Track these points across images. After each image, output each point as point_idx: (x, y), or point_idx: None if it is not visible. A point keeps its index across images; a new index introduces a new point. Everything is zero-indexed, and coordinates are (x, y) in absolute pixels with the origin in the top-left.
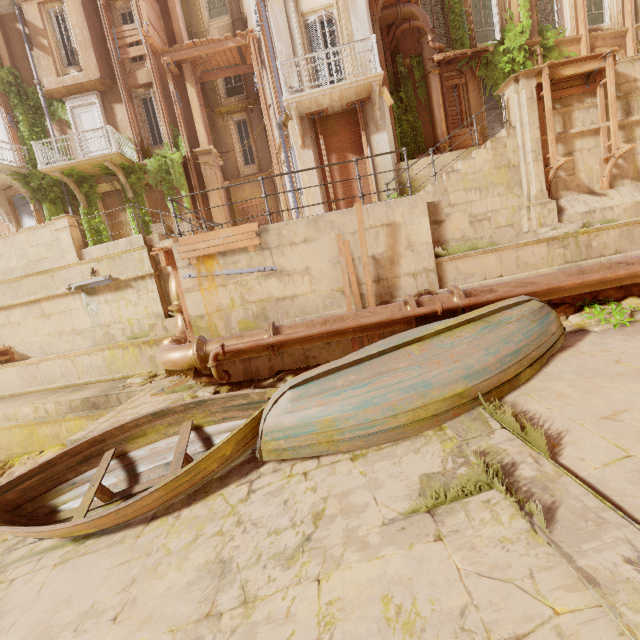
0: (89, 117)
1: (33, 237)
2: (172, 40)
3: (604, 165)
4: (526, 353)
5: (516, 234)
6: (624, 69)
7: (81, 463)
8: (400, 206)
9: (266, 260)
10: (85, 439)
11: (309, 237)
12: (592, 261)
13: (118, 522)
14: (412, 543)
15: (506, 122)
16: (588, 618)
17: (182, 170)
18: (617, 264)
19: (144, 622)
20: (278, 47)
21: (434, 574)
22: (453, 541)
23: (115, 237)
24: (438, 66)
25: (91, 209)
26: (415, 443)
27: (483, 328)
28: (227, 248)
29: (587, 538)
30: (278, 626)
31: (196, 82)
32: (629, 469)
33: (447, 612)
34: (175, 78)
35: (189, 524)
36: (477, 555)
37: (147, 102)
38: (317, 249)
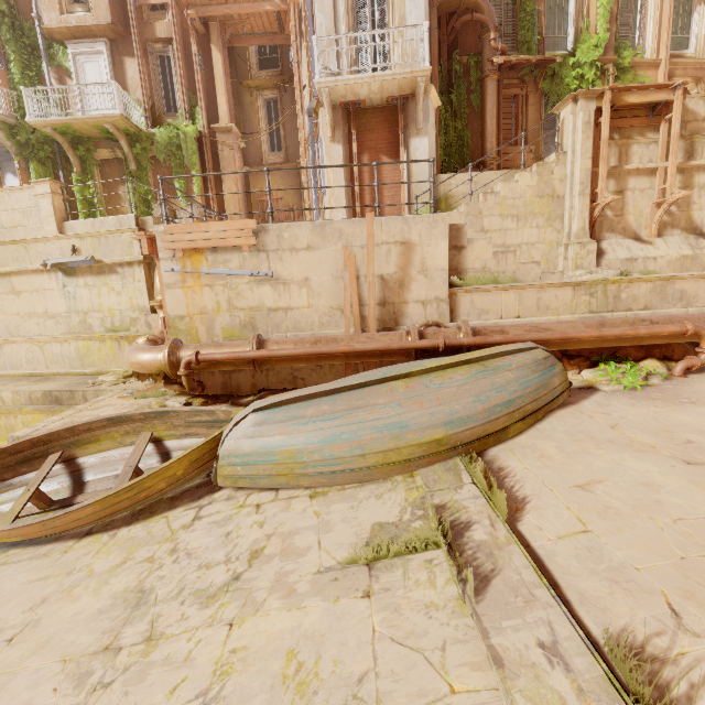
0: (94, 68)
1: (8, 200)
2: None
3: (655, 210)
4: (519, 405)
5: (542, 273)
6: (694, 105)
7: (21, 463)
8: (418, 224)
9: (261, 264)
10: (28, 437)
11: (313, 244)
12: (618, 314)
13: (46, 534)
14: (339, 596)
15: (557, 146)
16: (481, 701)
17: (196, 147)
18: (641, 321)
19: (39, 647)
20: (318, 19)
21: (348, 633)
22: (380, 600)
23: (111, 213)
24: (498, 70)
25: (86, 177)
26: (380, 488)
27: (478, 372)
28: (218, 244)
29: (511, 615)
30: (173, 669)
31: (223, 46)
32: (581, 545)
33: (346, 676)
34: (200, 37)
35: (122, 545)
36: (398, 618)
37: (164, 61)
38: (320, 259)
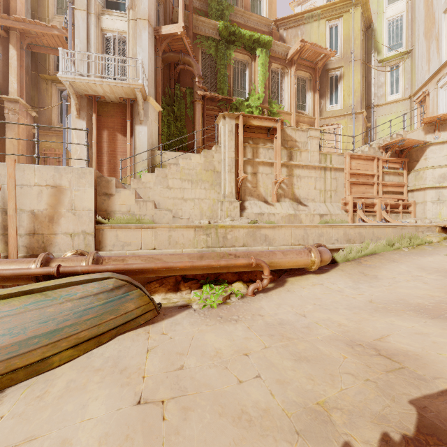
0: None
1: None
2: (8, 11)
3: (275, 186)
4: (69, 333)
5: (173, 218)
6: (290, 133)
7: None
8: (69, 173)
9: None
10: None
11: None
12: (224, 249)
13: None
14: None
15: (217, 142)
16: None
17: None
18: (228, 255)
19: None
20: (75, 42)
21: None
22: None
23: None
24: (203, 99)
25: None
26: None
27: (33, 302)
28: None
29: None
30: None
31: (21, 48)
32: None
33: None
34: (2, 38)
35: None
36: None
37: None
38: None
